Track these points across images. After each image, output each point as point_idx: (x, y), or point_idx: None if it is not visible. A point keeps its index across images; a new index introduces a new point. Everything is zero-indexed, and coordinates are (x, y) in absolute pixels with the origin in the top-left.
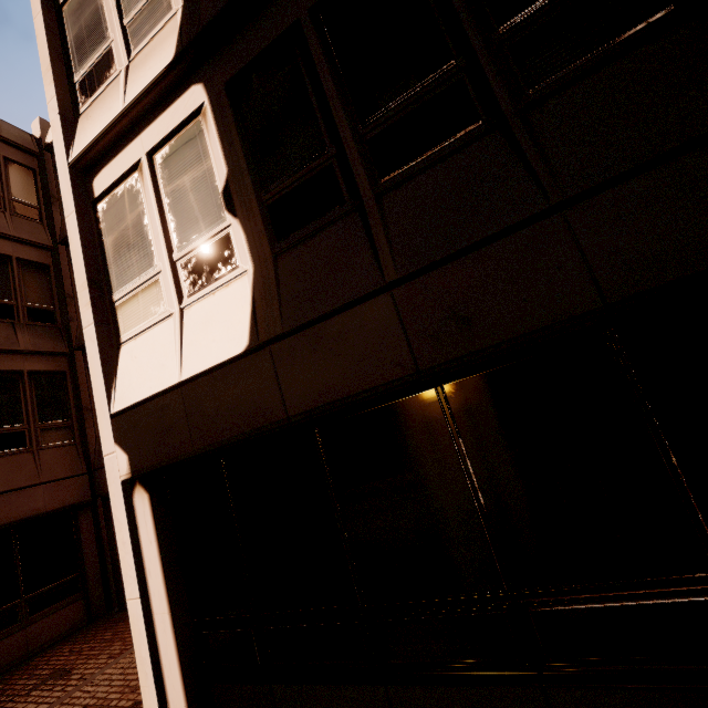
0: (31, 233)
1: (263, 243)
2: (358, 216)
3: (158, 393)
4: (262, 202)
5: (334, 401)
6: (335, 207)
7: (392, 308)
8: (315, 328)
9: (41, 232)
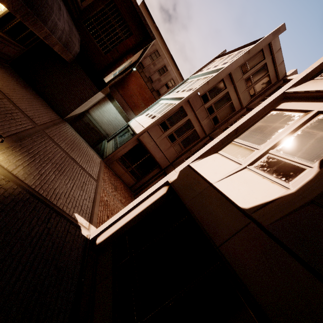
0: (244, 99)
1: (315, 191)
2: None
3: (204, 177)
4: None
5: (240, 278)
6: None
7: None
8: (281, 249)
9: (246, 101)
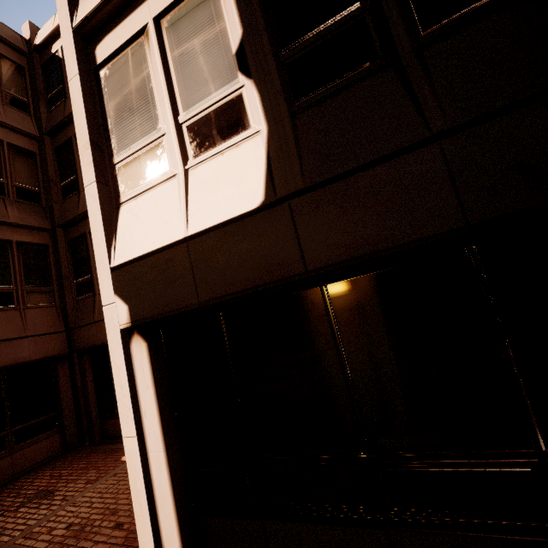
0: (20, 123)
1: (280, 103)
2: (394, 70)
3: (162, 247)
4: (281, 62)
5: (362, 255)
6: (366, 63)
7: (439, 159)
8: (344, 181)
9: (29, 123)
